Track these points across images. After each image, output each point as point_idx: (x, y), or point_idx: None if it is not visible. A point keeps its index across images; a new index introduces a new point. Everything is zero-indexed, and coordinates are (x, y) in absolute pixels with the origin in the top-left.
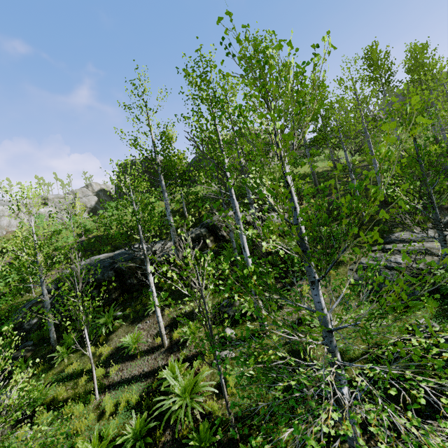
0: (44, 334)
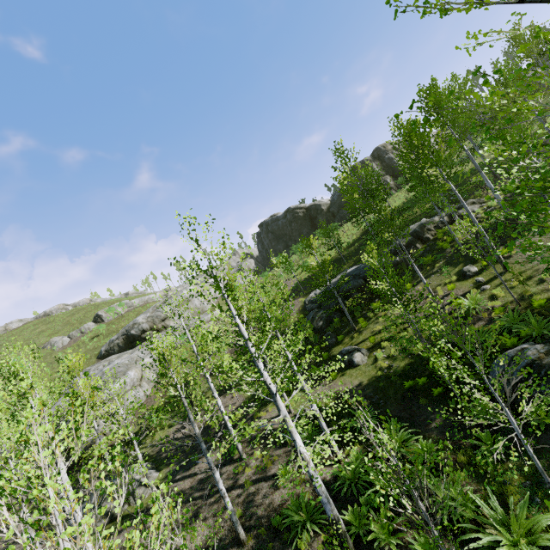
0: (335, 326)
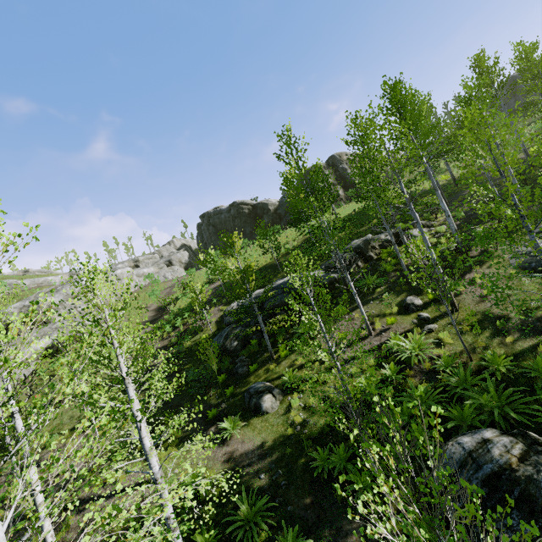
0: (251, 350)
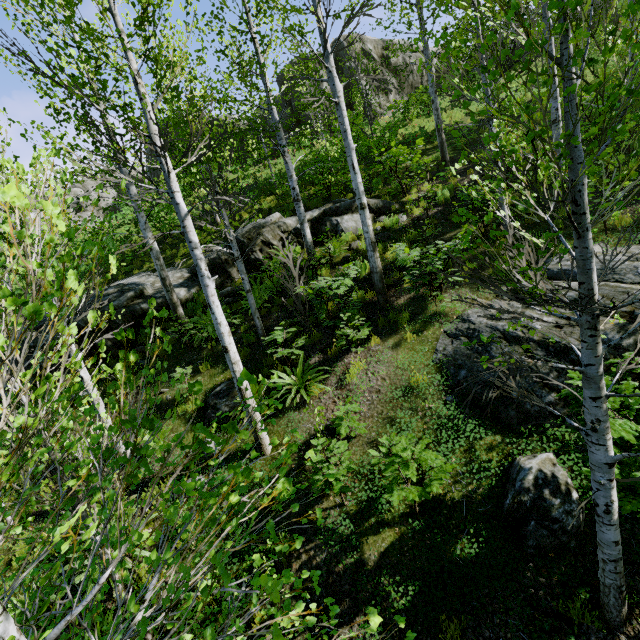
0: None
